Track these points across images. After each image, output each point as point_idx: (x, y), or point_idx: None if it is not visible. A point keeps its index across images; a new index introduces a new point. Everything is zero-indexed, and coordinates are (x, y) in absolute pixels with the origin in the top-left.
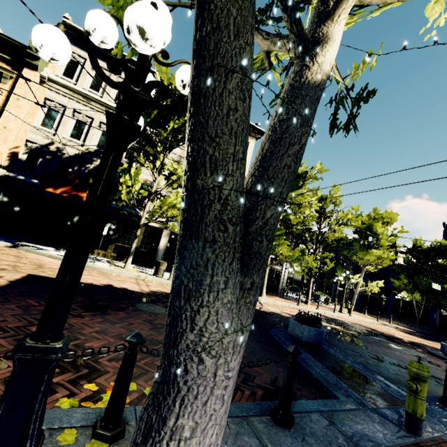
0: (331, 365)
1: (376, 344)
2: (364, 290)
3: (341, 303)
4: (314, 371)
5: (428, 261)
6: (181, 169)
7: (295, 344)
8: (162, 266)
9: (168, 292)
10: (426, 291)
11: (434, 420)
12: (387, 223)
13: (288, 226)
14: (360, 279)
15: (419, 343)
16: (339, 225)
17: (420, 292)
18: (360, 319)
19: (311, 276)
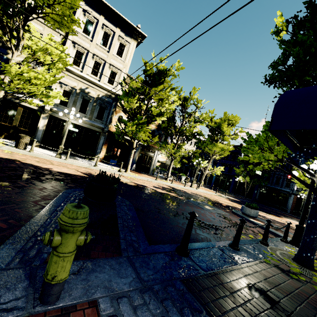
0: (90, 217)
1: (192, 205)
2: (218, 176)
3: (192, 181)
4: (34, 222)
5: None
6: (32, 41)
7: (77, 200)
8: (23, 139)
9: (4, 158)
10: (254, 176)
11: (133, 272)
12: (232, 124)
13: (151, 117)
14: (207, 164)
15: (233, 207)
16: (195, 122)
17: (251, 177)
18: (203, 192)
19: (172, 160)
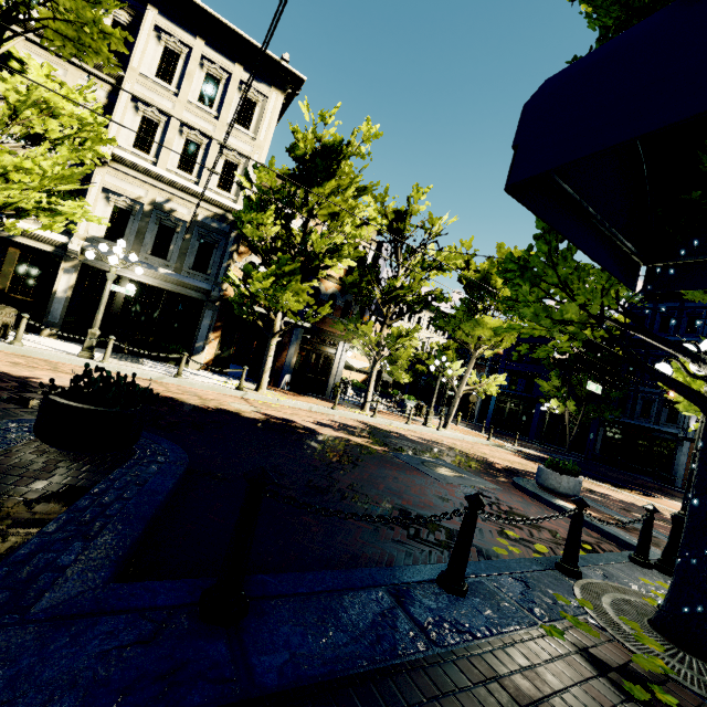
0: None
1: (399, 466)
2: (501, 401)
3: (427, 410)
4: None
5: (596, 351)
6: (5, 83)
7: None
8: None
9: None
10: (586, 399)
11: None
12: None
13: (311, 257)
14: (462, 370)
15: (522, 471)
16: (426, 270)
17: (581, 401)
18: (455, 436)
19: (375, 363)
